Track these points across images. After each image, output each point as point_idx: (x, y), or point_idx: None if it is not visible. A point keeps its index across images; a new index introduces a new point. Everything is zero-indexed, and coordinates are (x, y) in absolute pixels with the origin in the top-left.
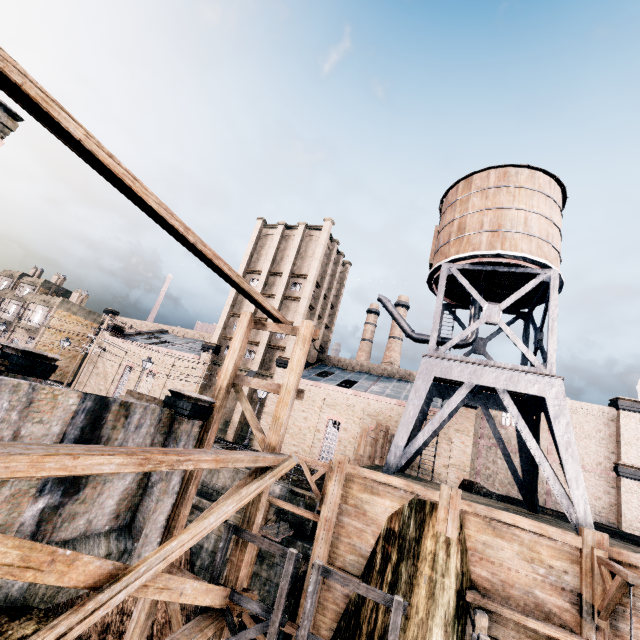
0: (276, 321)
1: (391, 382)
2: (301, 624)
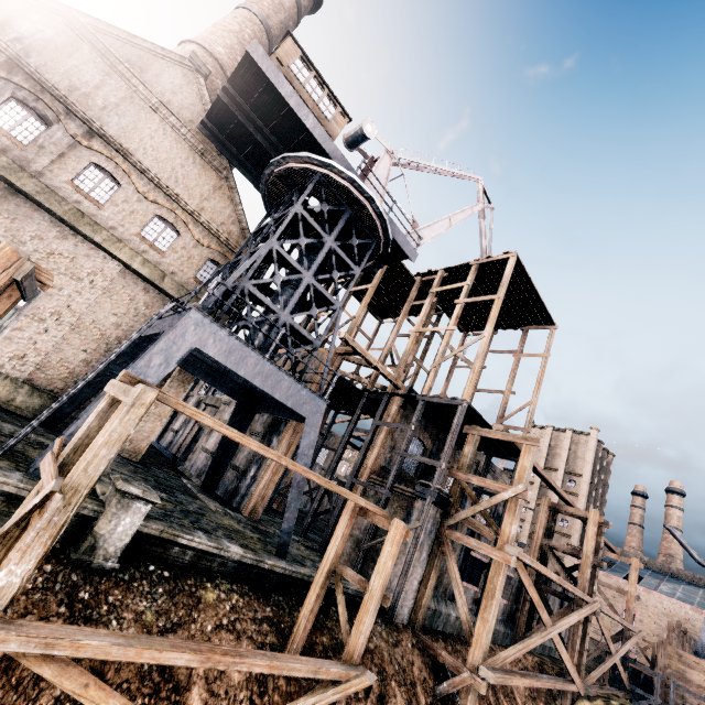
0: (613, 553)
1: (679, 584)
2: (669, 703)
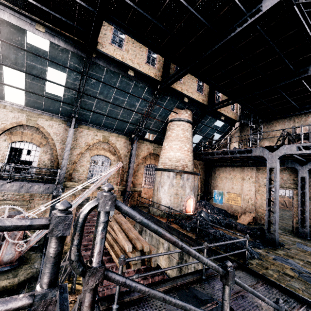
0: None
1: None
2: None
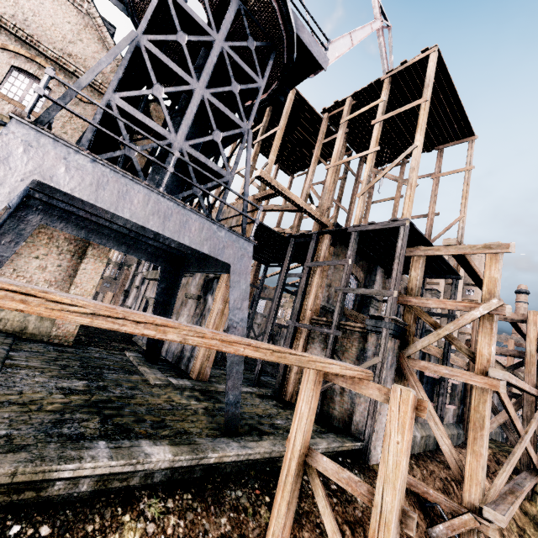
0: None
1: None
2: None
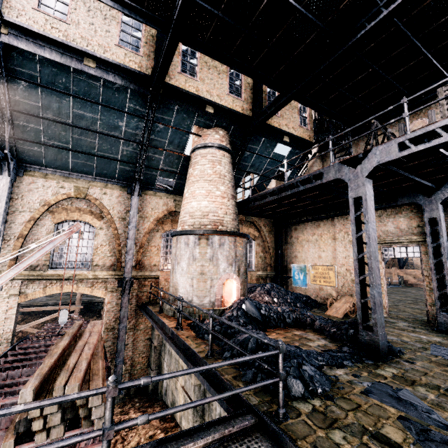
0: None
1: None
2: None
